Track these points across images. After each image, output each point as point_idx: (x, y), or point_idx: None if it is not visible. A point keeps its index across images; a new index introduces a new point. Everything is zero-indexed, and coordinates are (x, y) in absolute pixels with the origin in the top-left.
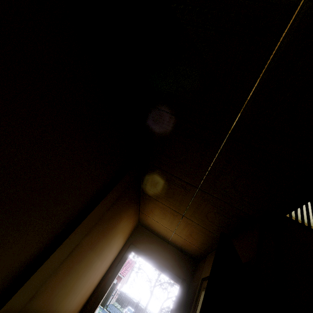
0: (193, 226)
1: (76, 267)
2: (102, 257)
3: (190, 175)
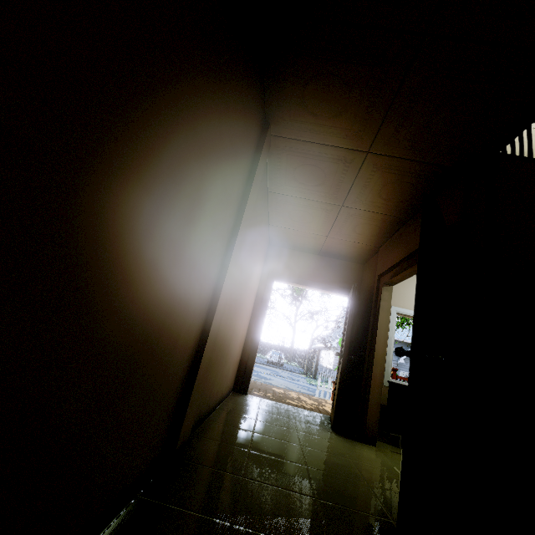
0: (358, 216)
1: (234, 306)
2: (248, 292)
3: (355, 134)
